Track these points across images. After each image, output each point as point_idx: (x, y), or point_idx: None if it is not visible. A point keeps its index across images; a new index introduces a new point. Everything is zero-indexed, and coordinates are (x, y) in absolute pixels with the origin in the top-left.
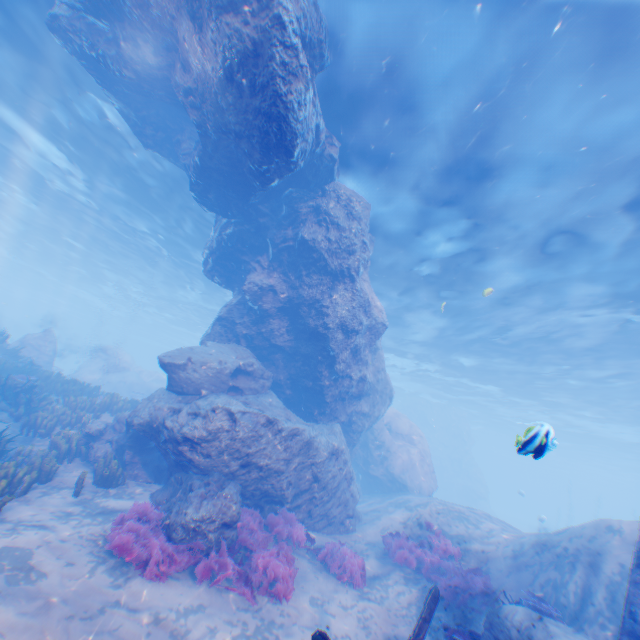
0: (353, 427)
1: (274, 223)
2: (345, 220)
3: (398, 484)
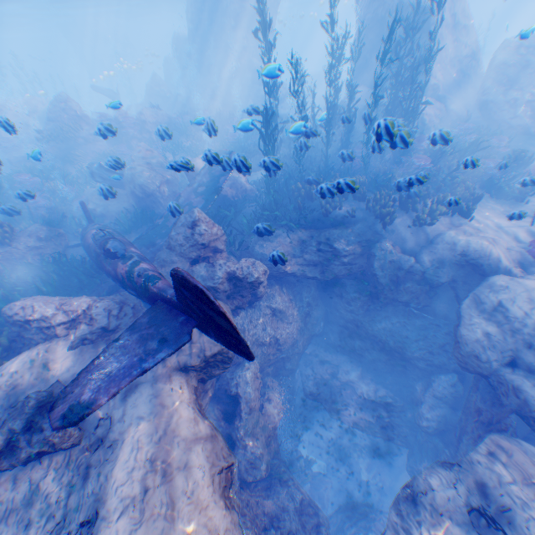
0: None
1: None
2: None
3: None
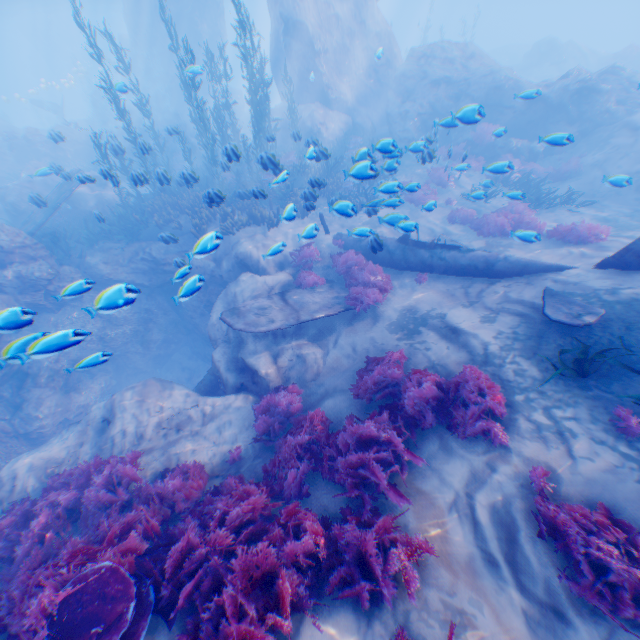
0: None
1: None
2: None
3: None
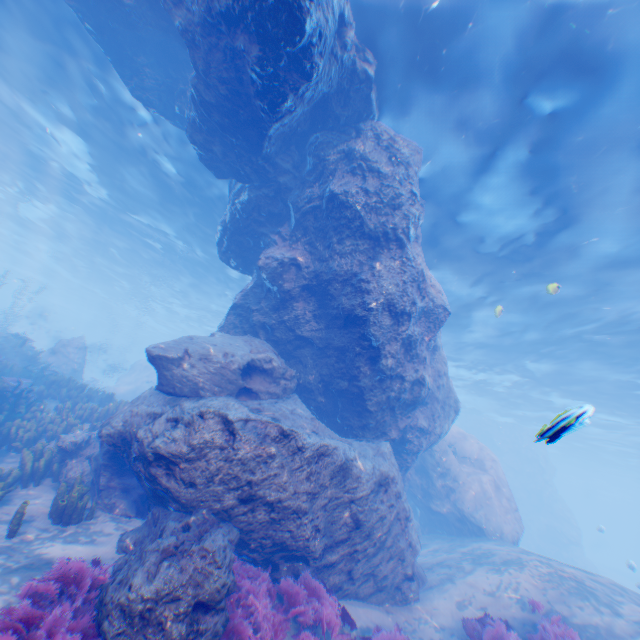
0: (407, 447)
1: (295, 181)
2: (387, 165)
3: (470, 525)
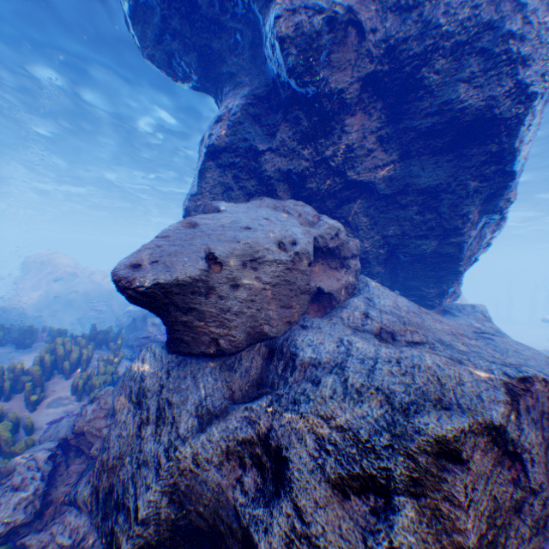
0: None
1: None
2: None
3: None
